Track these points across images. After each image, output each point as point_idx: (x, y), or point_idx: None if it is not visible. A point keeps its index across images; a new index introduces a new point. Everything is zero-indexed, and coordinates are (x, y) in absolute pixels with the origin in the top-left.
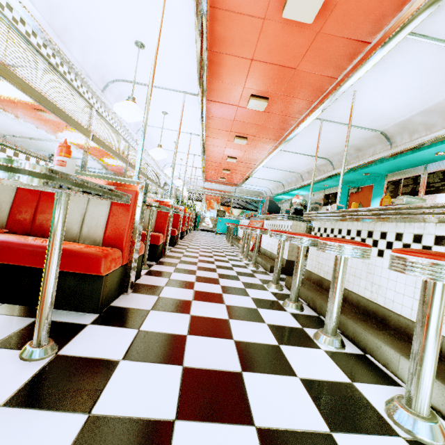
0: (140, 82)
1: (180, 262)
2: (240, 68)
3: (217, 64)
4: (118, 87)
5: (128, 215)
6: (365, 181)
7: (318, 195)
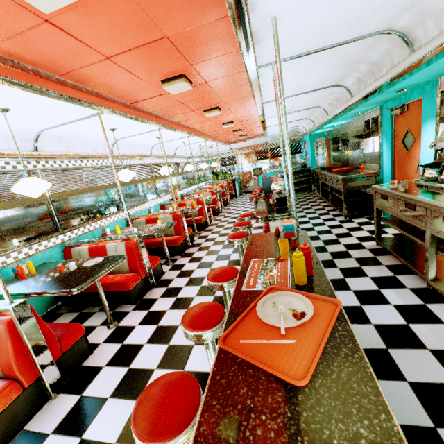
0: (56, 125)
1: (162, 294)
2: (111, 70)
3: (87, 79)
4: (48, 135)
5: (7, 347)
6: (410, 93)
7: (357, 123)
